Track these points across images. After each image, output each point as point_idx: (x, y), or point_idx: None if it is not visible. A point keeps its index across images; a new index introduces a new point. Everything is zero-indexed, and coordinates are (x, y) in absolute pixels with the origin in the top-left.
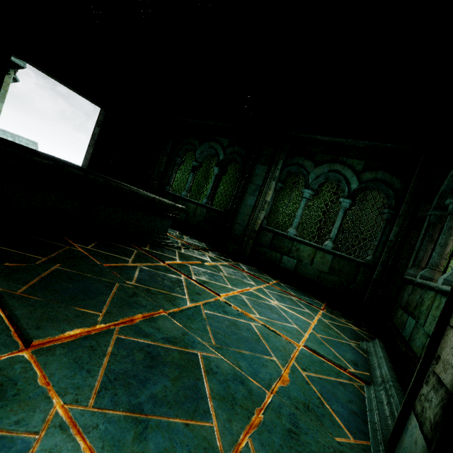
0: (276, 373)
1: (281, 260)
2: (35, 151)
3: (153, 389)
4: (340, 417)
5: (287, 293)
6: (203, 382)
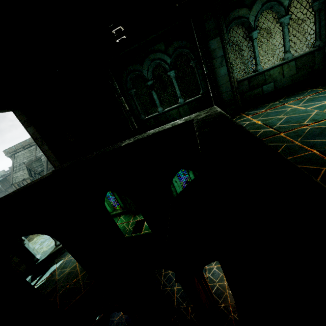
0: None
1: (263, 90)
2: (49, 176)
3: None
4: None
5: (299, 99)
6: None
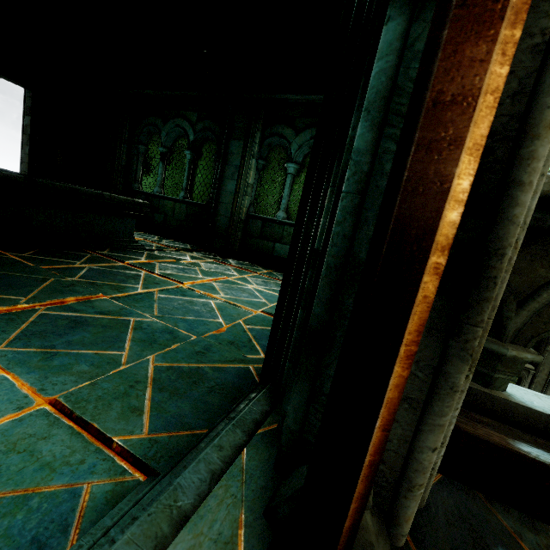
0: (216, 328)
1: (274, 248)
2: None
3: (71, 338)
4: (262, 347)
5: (276, 279)
6: (127, 334)
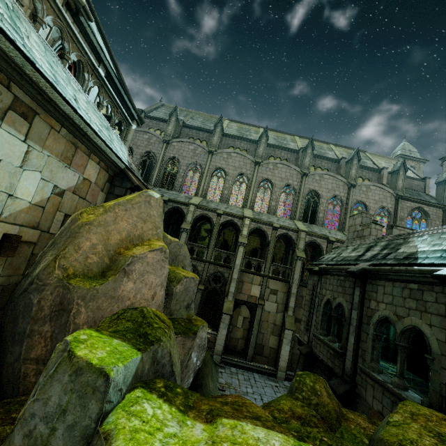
0: None
1: None
2: None
3: None
4: None
5: None
6: None
